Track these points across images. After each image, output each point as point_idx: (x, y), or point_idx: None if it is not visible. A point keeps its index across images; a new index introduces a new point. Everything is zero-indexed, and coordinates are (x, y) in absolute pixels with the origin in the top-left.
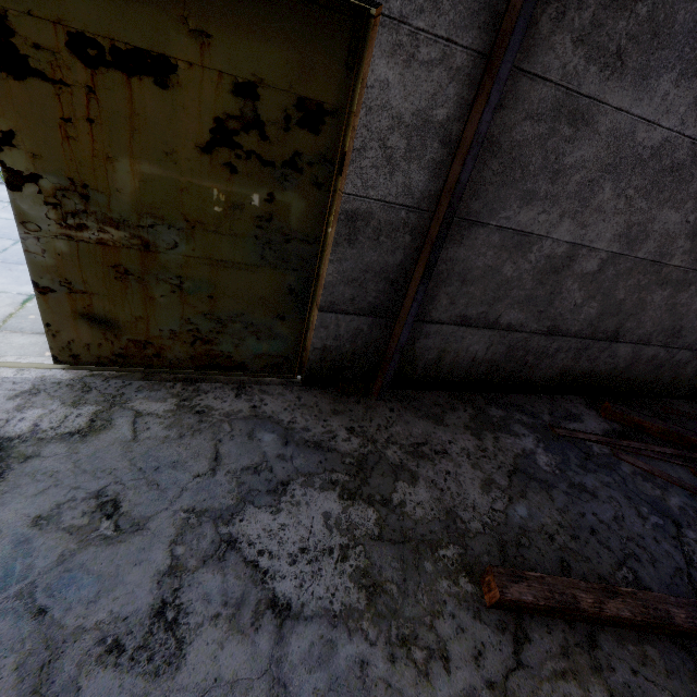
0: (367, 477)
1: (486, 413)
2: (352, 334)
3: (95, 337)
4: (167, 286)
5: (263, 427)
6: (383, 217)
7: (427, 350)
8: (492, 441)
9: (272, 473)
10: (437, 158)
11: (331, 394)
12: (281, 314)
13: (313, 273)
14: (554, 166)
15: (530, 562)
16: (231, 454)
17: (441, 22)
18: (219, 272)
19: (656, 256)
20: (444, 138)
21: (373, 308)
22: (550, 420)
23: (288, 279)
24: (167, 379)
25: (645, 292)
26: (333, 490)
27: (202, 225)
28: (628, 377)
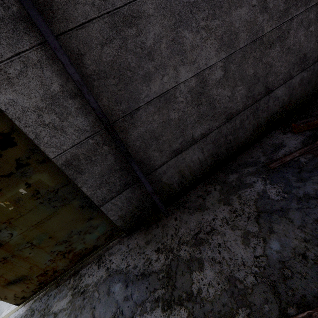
0: (174, 282)
1: (227, 182)
2: (127, 202)
3: (22, 286)
4: (27, 249)
5: (113, 281)
6: (83, 150)
7: (171, 177)
8: (237, 201)
9: (123, 315)
10: (78, 106)
11: (143, 231)
12: (88, 217)
13: (83, 193)
14: (144, 52)
15: (299, 291)
16: (100, 315)
17: (3, 50)
18: (42, 227)
19: (252, 38)
20: (71, 95)
21: (124, 185)
22: (266, 160)
23: (75, 204)
24: (66, 279)
25: (264, 58)
26: (158, 307)
27: (12, 219)
28: (296, 99)
